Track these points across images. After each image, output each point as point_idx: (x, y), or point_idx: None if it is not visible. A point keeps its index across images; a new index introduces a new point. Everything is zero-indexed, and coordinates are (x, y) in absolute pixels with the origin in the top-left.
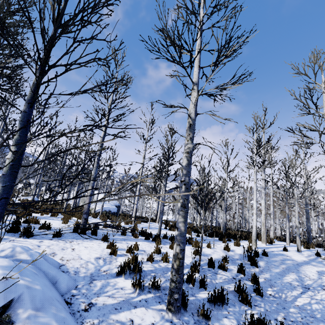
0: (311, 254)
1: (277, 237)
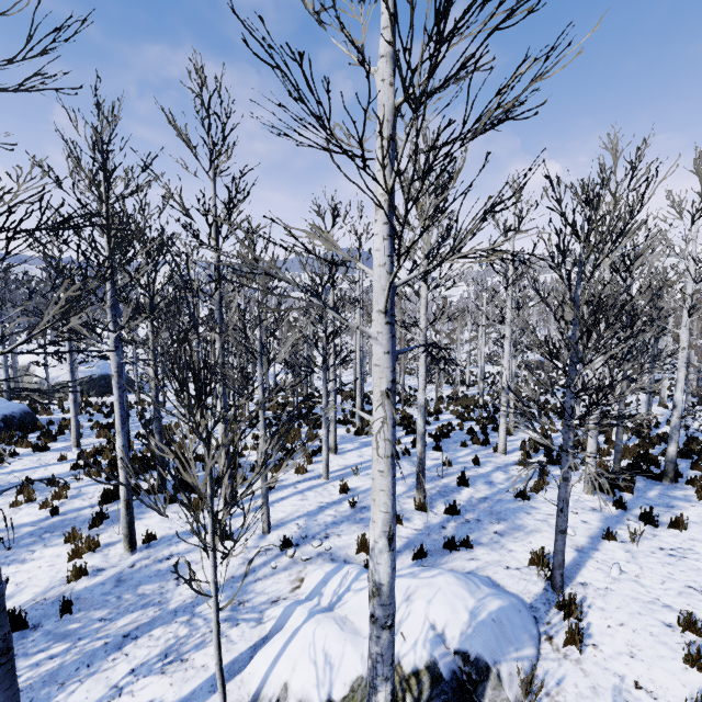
0: (279, 542)
1: (403, 418)
